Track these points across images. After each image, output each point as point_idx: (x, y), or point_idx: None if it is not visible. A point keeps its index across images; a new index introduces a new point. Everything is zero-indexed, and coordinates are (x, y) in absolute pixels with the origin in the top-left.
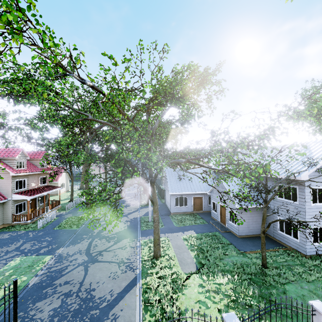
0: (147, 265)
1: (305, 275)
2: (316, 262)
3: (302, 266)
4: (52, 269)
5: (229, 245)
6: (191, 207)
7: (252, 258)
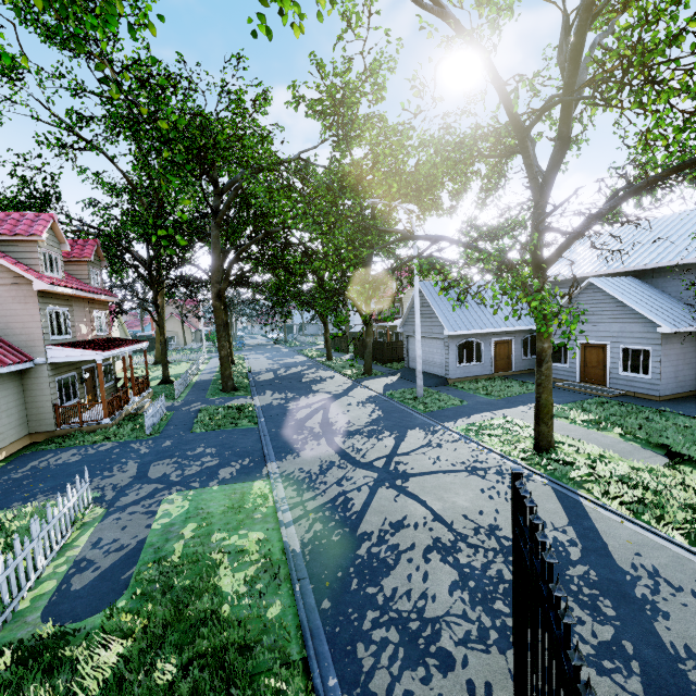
0: (544, 466)
1: None
2: None
3: None
4: (310, 505)
5: (662, 413)
6: (490, 364)
7: None
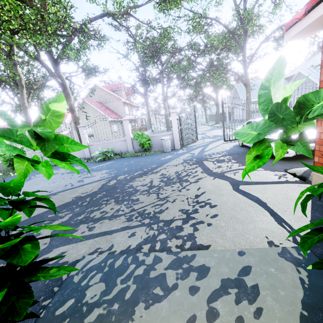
0: None
1: None
2: None
3: None
4: None
5: None
6: None
7: None
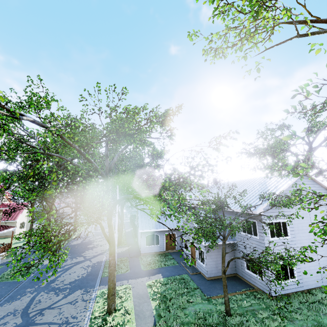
0: (96, 324)
1: (268, 322)
2: (281, 304)
3: (267, 310)
4: None
5: (195, 289)
6: (164, 246)
7: (217, 304)
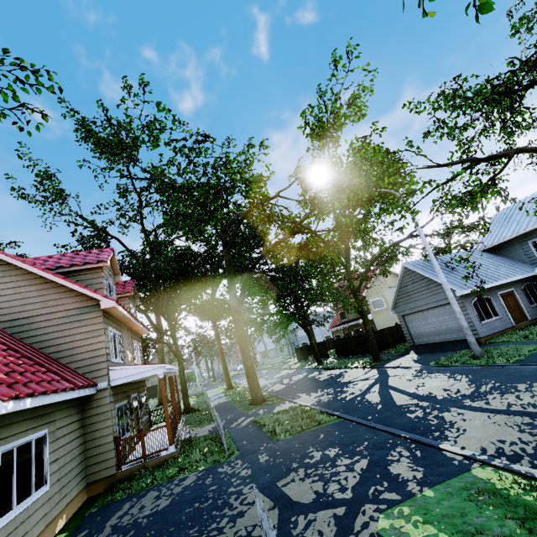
0: None
1: None
2: None
3: None
4: None
5: None
6: (508, 317)
7: None
